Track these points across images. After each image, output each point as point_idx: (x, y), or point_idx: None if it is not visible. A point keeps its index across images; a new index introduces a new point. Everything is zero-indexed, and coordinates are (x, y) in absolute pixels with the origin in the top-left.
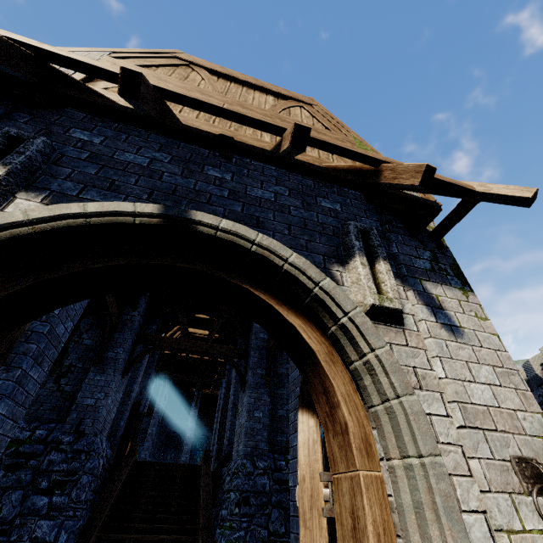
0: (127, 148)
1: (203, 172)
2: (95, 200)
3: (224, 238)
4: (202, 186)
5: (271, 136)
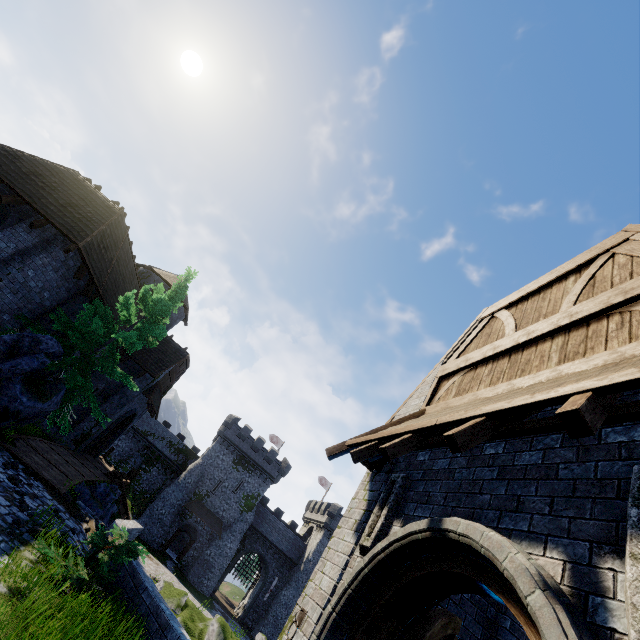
0: (440, 455)
1: (481, 454)
2: (419, 516)
3: (464, 542)
4: (478, 472)
5: (559, 350)
